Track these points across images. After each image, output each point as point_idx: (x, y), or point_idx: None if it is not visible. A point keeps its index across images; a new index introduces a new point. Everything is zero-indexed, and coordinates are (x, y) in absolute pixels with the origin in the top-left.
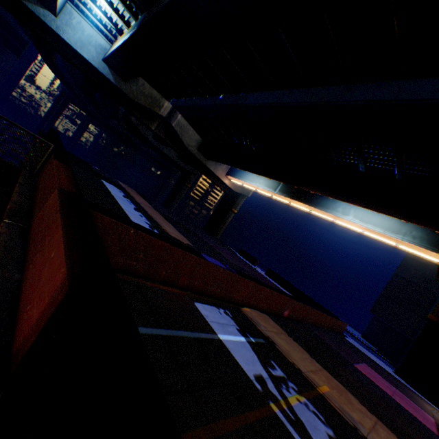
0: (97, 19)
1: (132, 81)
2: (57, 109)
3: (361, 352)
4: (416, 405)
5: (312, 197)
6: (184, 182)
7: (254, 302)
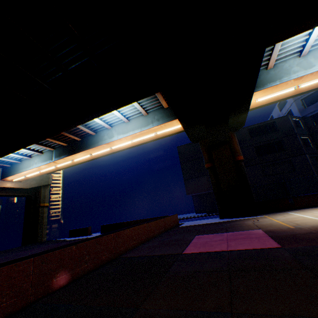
0: None
1: None
2: None
3: (194, 227)
4: (245, 230)
5: (83, 143)
6: None
7: None
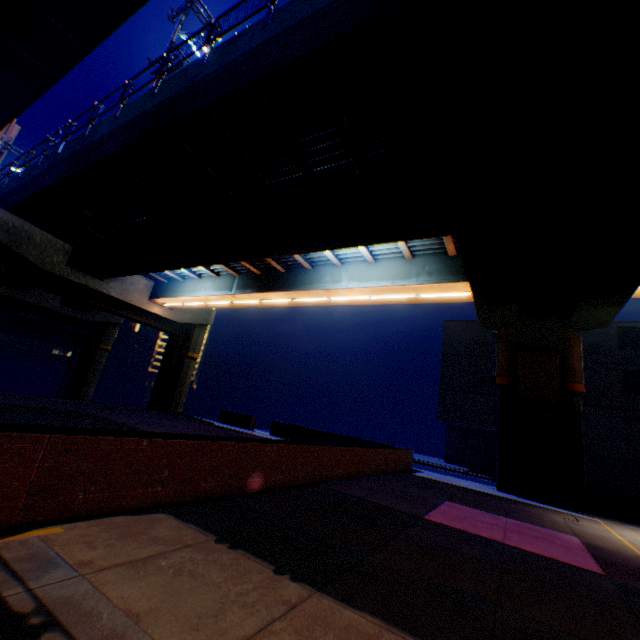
0: None
1: None
2: None
3: (442, 485)
4: (545, 527)
5: (286, 278)
6: (97, 343)
7: (100, 498)
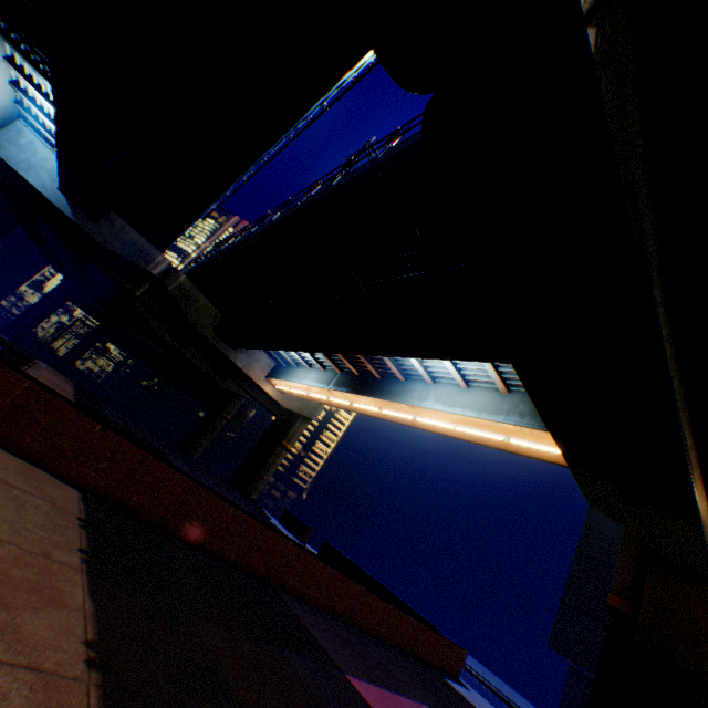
0: (53, 136)
1: (104, 221)
2: (44, 307)
3: (466, 707)
4: None
5: (378, 384)
6: (221, 409)
7: (42, 450)
